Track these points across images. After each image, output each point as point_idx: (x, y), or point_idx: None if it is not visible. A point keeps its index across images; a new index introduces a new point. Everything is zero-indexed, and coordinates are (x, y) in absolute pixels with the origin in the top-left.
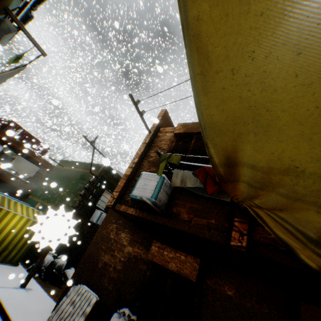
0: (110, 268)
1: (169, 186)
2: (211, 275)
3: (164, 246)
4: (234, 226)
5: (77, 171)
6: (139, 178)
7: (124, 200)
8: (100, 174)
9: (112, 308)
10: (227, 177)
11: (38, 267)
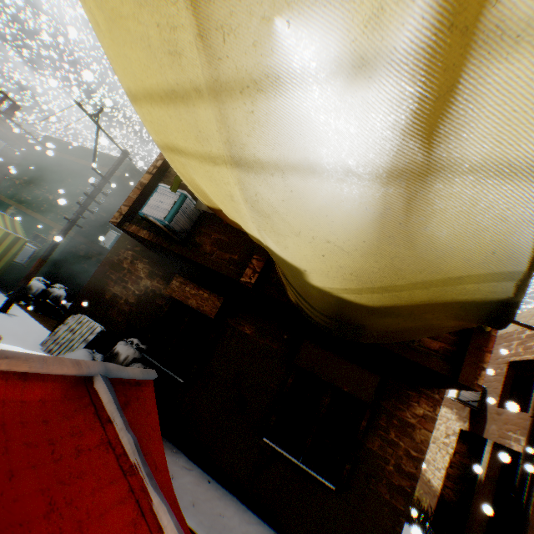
0: (120, 301)
1: (194, 209)
2: (235, 316)
3: (187, 282)
4: (251, 264)
5: (76, 163)
6: (154, 192)
7: (137, 219)
8: (111, 175)
9: (120, 340)
10: (209, 204)
11: (22, 291)
